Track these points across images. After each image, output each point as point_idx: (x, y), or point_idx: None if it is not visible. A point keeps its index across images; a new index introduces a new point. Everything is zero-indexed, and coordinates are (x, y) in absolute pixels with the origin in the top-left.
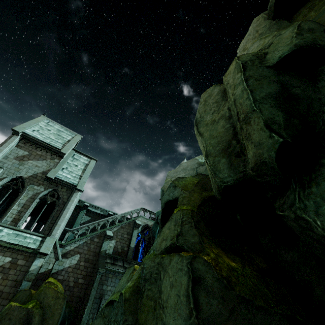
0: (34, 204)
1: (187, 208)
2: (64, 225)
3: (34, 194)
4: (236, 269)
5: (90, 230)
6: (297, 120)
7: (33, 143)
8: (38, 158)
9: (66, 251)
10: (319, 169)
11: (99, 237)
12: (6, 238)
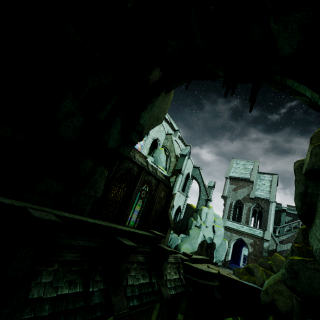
0: (251, 213)
1: (304, 227)
2: (272, 224)
3: (248, 208)
4: (310, 250)
5: (295, 226)
6: (305, 206)
7: (235, 179)
8: (241, 187)
9: (281, 240)
10: (312, 223)
11: None
12: (246, 230)
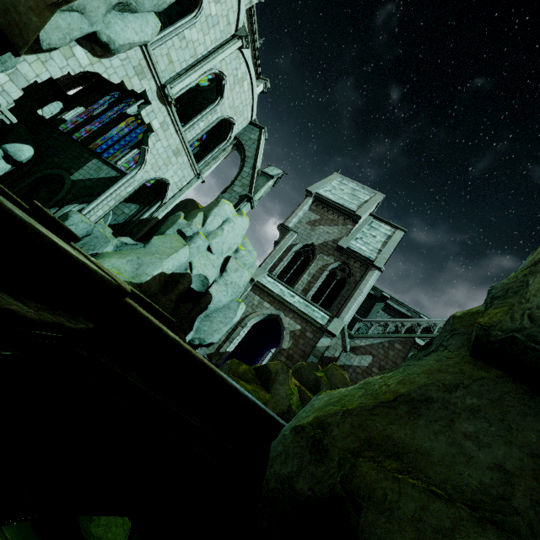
0: (323, 276)
1: None
2: (355, 310)
3: (324, 265)
4: None
5: (388, 334)
6: None
7: (325, 205)
8: (329, 223)
9: (355, 345)
10: None
11: (403, 344)
12: (297, 304)
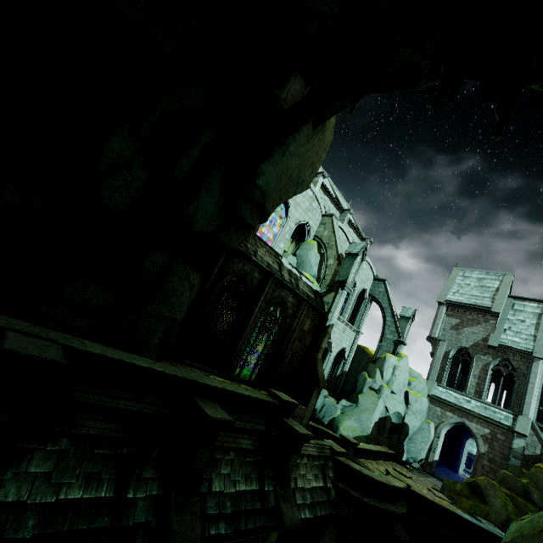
0: (488, 376)
1: None
2: (536, 403)
3: (484, 365)
4: None
5: None
6: None
7: (459, 308)
8: (471, 323)
9: None
10: None
11: None
12: (476, 409)
